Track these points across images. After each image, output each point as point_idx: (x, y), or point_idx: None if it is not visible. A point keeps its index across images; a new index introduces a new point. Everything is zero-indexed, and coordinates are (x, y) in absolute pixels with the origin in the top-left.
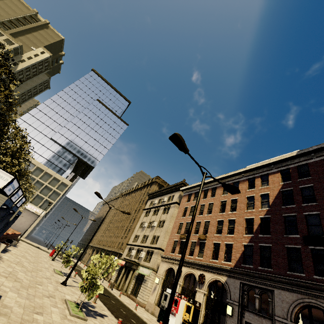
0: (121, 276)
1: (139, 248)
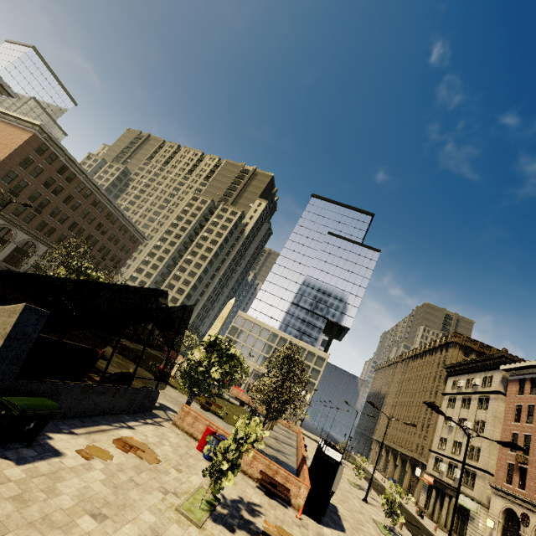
0: (432, 500)
1: (451, 461)
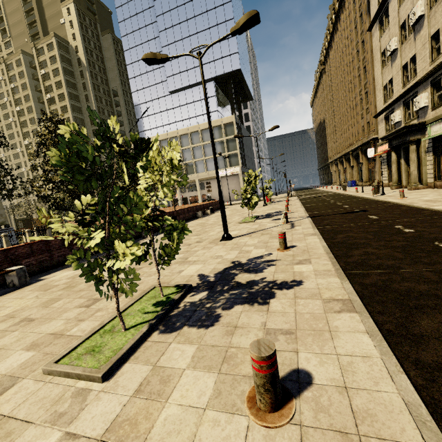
0: (393, 167)
1: (405, 99)
